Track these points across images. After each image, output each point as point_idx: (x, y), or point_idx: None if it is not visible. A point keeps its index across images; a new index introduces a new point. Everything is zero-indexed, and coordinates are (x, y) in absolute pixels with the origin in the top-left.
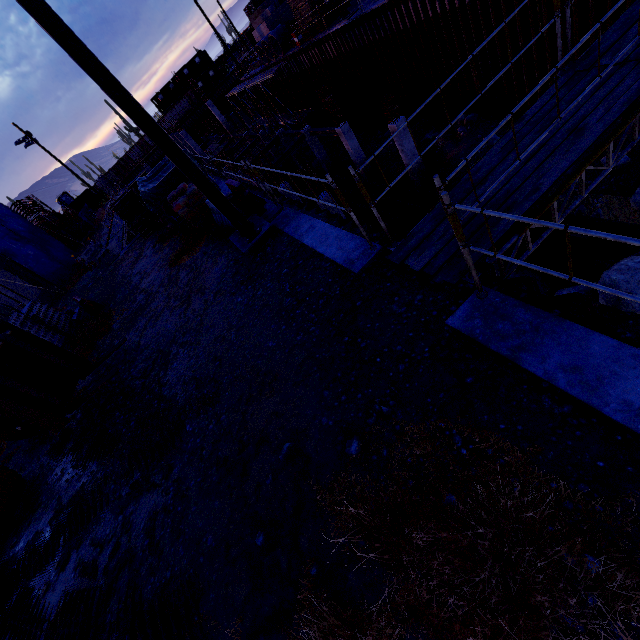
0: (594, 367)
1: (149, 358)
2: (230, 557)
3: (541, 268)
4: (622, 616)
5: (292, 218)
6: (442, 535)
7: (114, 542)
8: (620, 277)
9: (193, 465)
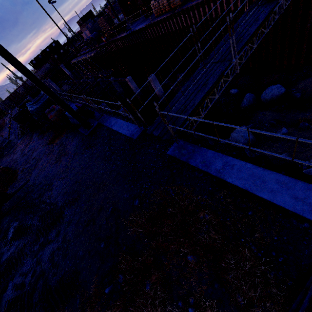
0: (208, 160)
1: (41, 188)
2: (90, 256)
3: (187, 130)
4: (214, 228)
5: (107, 119)
6: (165, 221)
7: (33, 270)
8: (236, 134)
9: (70, 227)
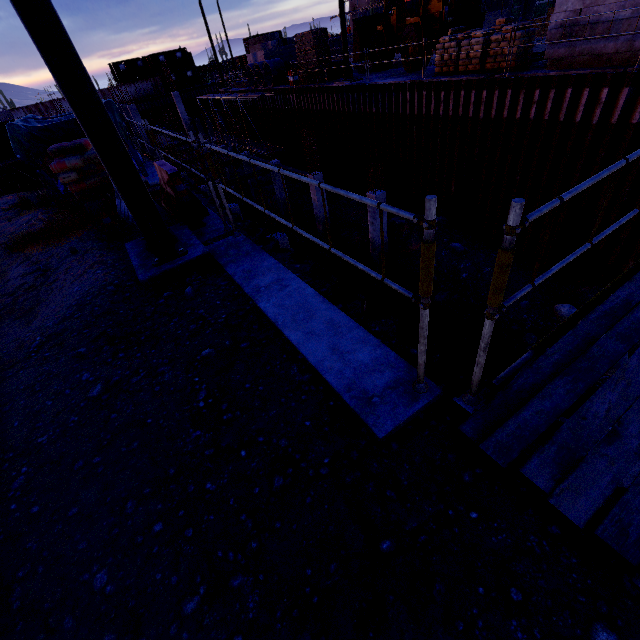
0: None
1: None
2: None
3: None
4: None
5: (246, 253)
6: None
7: None
8: None
9: None
